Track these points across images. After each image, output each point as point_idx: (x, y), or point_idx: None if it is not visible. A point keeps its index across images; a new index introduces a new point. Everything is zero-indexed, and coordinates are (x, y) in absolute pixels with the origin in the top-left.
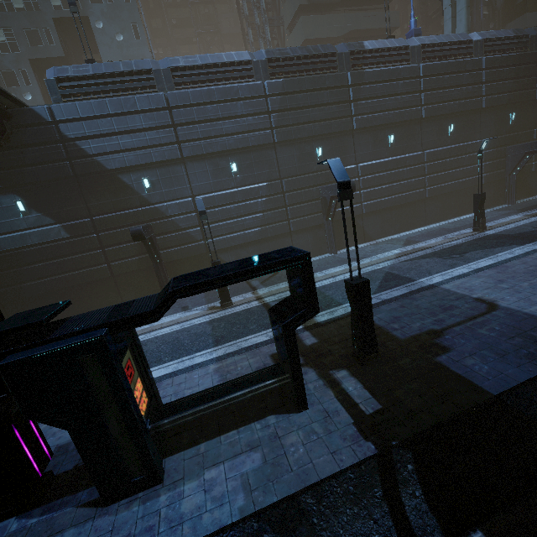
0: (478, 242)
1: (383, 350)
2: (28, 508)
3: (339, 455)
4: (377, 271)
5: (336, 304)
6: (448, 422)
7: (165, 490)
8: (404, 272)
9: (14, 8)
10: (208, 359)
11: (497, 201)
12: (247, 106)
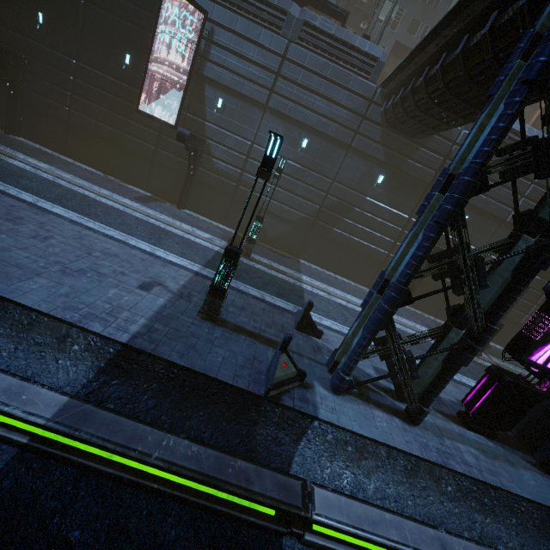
0: None
1: None
2: (490, 437)
3: None
4: None
5: None
6: None
7: None
8: None
9: None
10: None
11: None
12: None
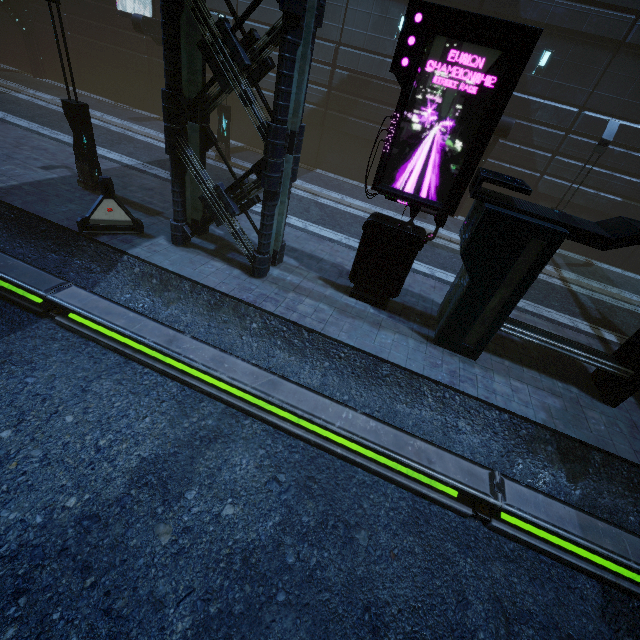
0: None
1: None
2: (379, 307)
3: None
4: None
5: None
6: None
7: (478, 366)
8: None
9: None
10: None
11: None
12: None
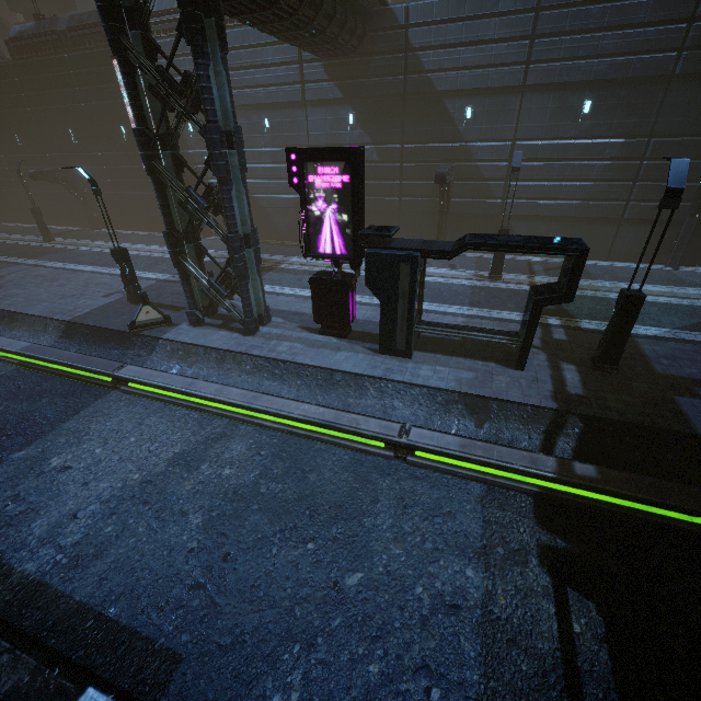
0: None
1: (626, 370)
2: (341, 337)
3: (528, 398)
4: None
5: None
6: (633, 426)
7: (412, 362)
8: None
9: None
10: (459, 313)
11: None
12: (657, 8)
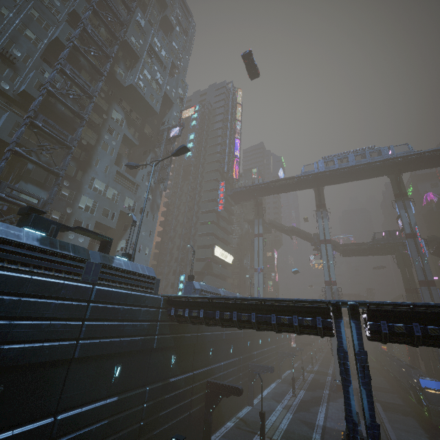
0: (304, 403)
1: None
2: None
3: None
4: (294, 419)
5: (309, 437)
6: None
7: None
8: (304, 419)
9: (106, 196)
10: None
11: (276, 377)
12: None
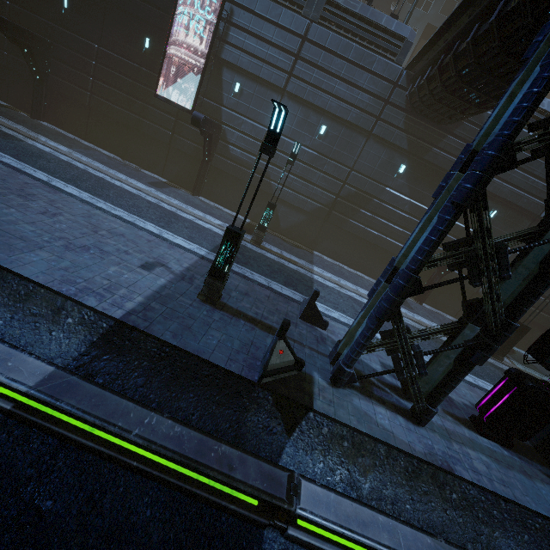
0: None
1: None
2: (505, 446)
3: None
4: None
5: None
6: None
7: None
8: None
9: None
10: None
11: None
12: None
